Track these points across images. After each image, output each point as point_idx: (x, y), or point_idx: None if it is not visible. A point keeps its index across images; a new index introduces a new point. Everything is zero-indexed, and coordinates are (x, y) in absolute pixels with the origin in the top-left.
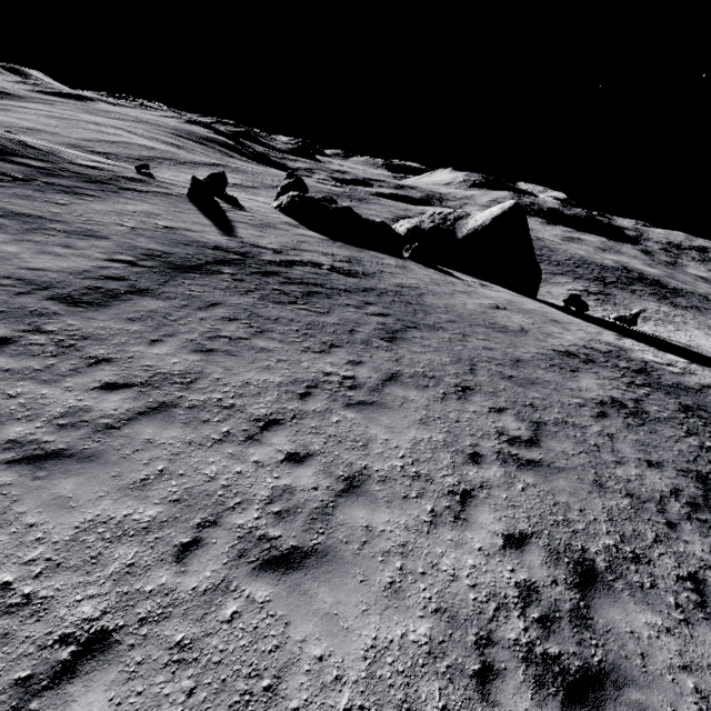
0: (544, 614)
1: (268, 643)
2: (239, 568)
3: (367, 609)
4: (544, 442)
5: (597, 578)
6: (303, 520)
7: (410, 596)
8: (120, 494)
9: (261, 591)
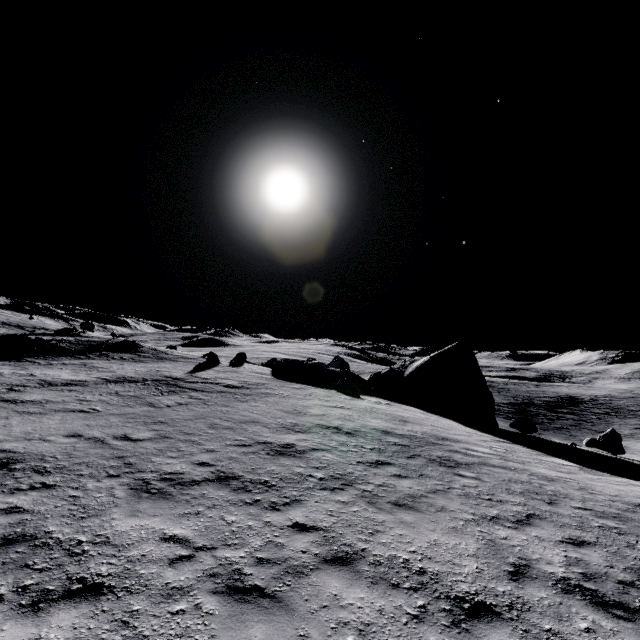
0: None
1: None
2: None
3: None
4: (143, 442)
5: None
6: None
7: None
8: None
9: None
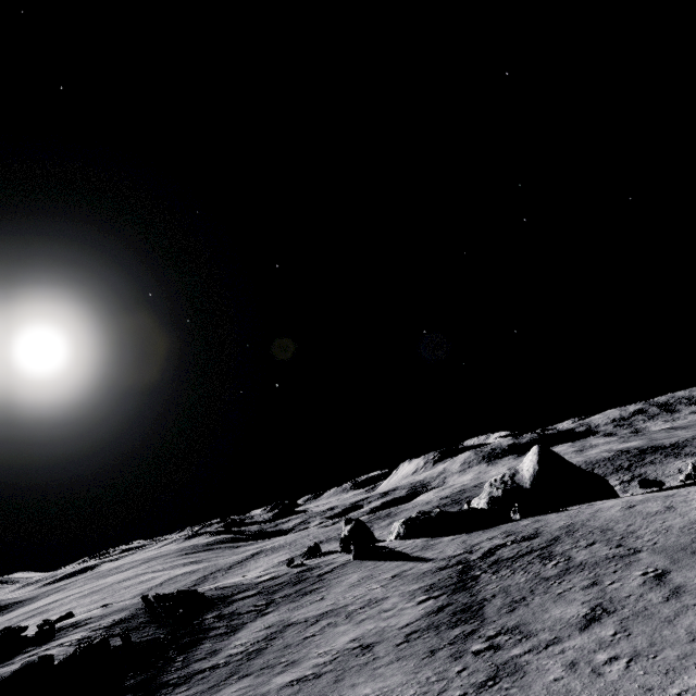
0: None
1: None
2: None
3: None
4: None
5: None
6: None
7: None
8: (695, 643)
9: None
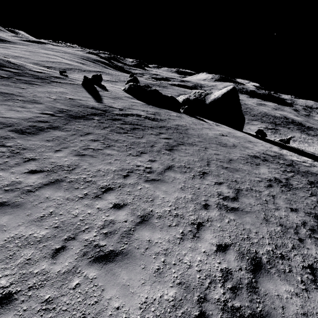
0: (234, 286)
1: (92, 300)
2: (82, 261)
3: (144, 282)
4: (240, 199)
5: (262, 267)
6: (118, 237)
7: (167, 275)
8: (29, 224)
9: (92, 273)
